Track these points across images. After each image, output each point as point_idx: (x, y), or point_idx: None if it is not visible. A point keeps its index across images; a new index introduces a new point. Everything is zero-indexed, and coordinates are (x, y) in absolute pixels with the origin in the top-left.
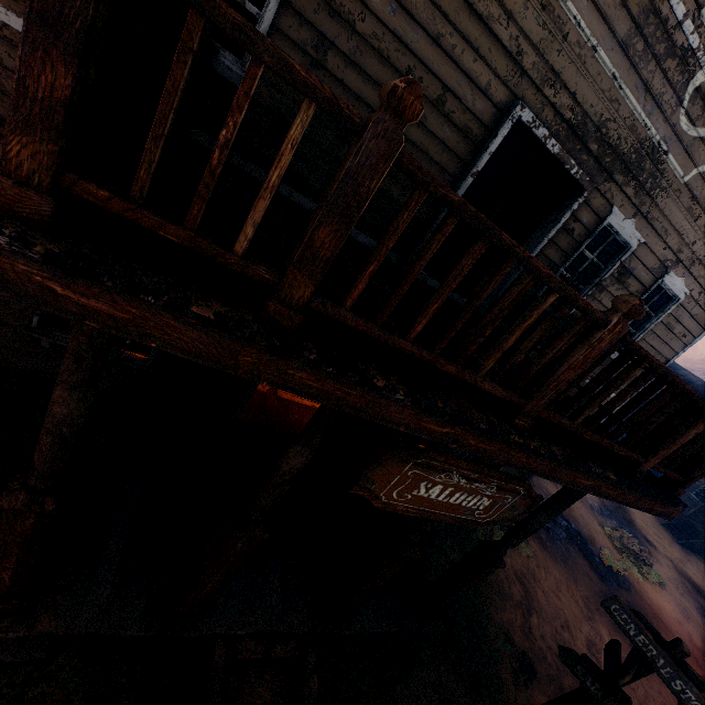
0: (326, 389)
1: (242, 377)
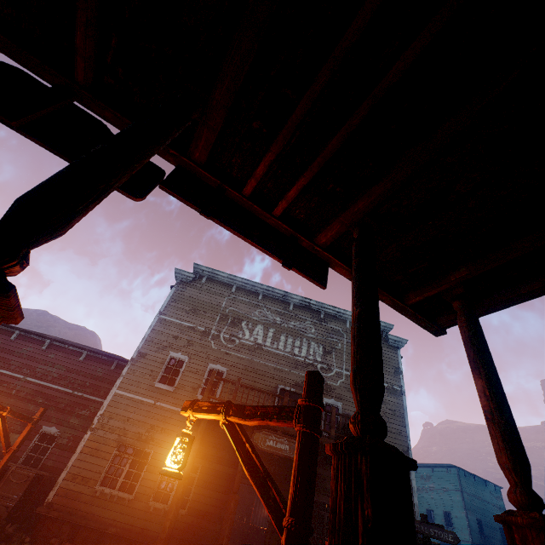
0: None
1: None
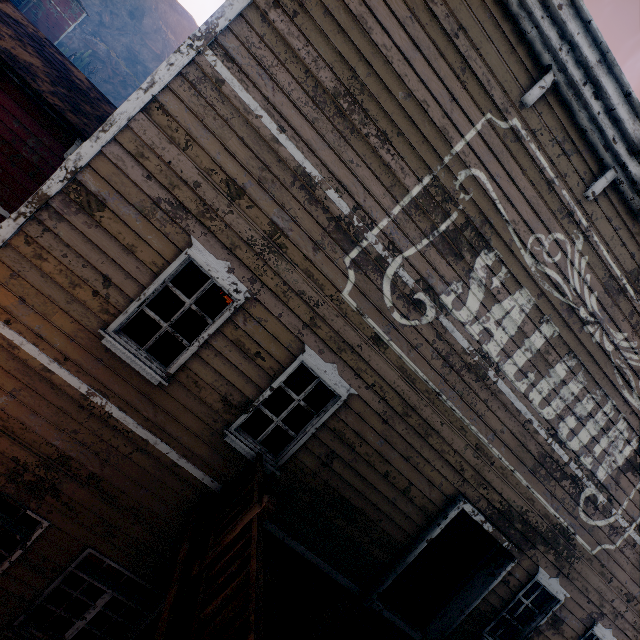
0: None
1: None
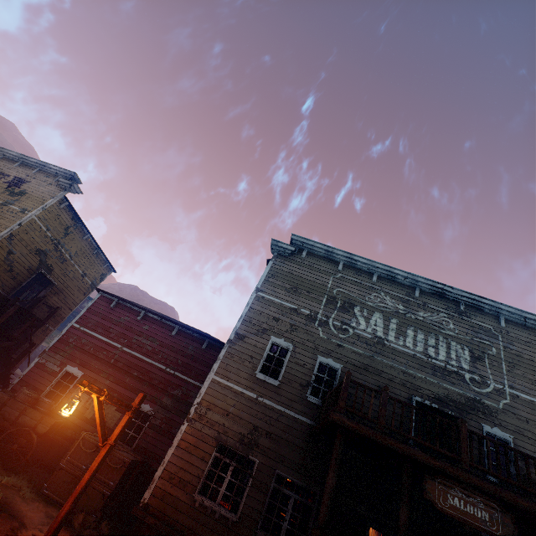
0: (397, 446)
1: (379, 442)
